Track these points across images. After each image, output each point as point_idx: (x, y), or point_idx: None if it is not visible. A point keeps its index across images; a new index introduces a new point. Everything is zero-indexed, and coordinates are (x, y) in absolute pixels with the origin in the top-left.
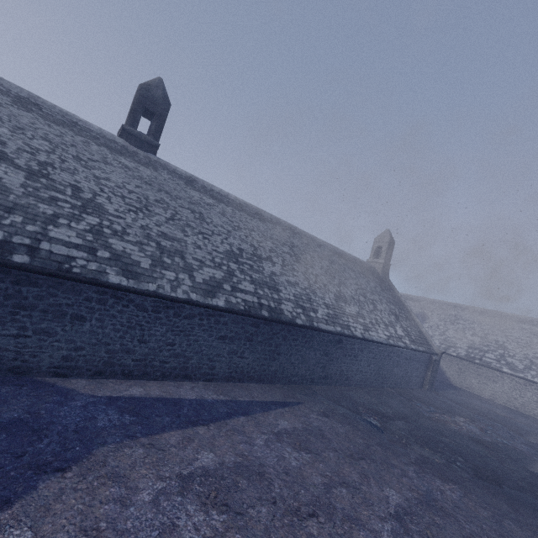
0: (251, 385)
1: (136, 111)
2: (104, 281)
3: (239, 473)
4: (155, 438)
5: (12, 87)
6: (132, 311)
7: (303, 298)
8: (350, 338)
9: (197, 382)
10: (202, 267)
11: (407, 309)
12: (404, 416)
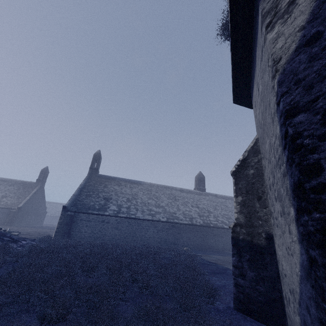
0: None
1: (198, 182)
2: (224, 227)
3: None
4: None
5: (177, 188)
6: (230, 234)
7: None
8: None
9: None
10: None
11: None
12: None
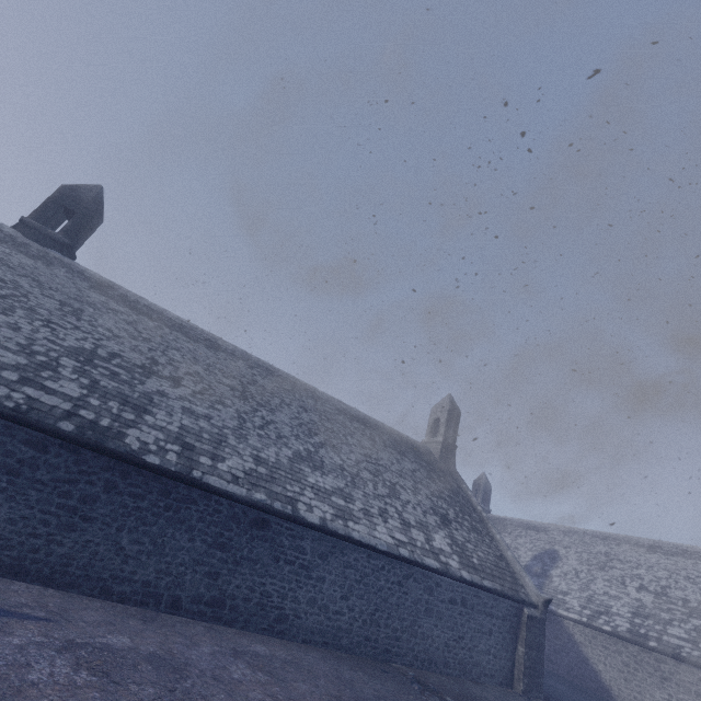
0: None
1: (49, 207)
2: None
3: None
4: None
5: None
6: None
7: (203, 435)
8: (291, 522)
9: None
10: None
11: (480, 517)
12: None
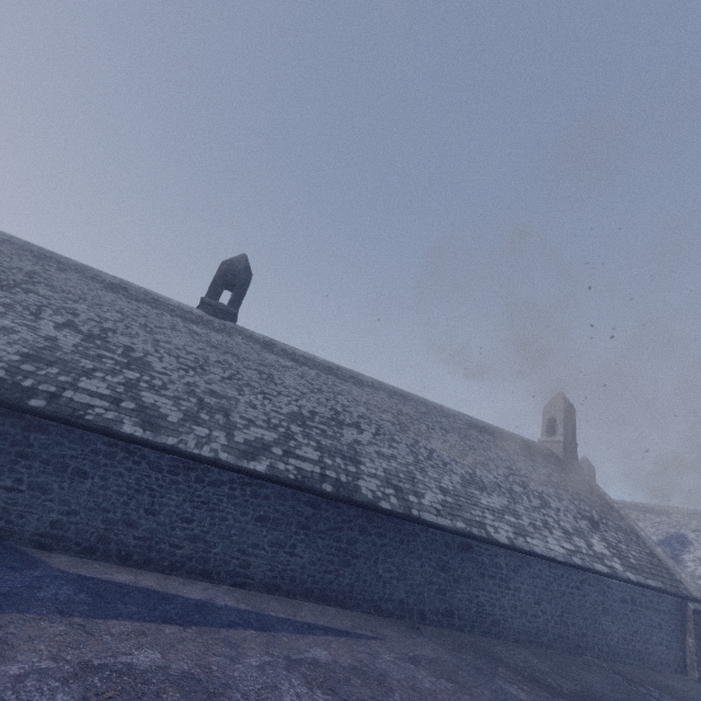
0: (306, 603)
1: (217, 284)
2: (116, 429)
3: (179, 684)
4: (96, 621)
5: (108, 277)
6: (144, 470)
7: (400, 475)
8: (486, 544)
9: (221, 585)
10: (249, 427)
11: (619, 515)
12: (601, 700)
